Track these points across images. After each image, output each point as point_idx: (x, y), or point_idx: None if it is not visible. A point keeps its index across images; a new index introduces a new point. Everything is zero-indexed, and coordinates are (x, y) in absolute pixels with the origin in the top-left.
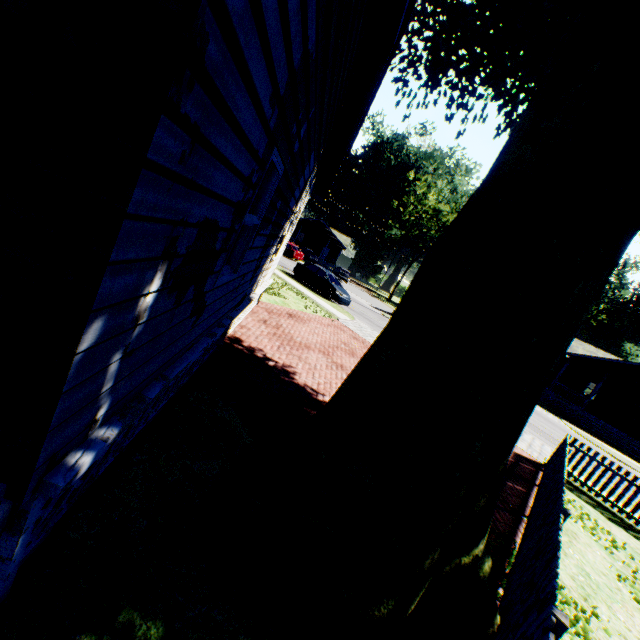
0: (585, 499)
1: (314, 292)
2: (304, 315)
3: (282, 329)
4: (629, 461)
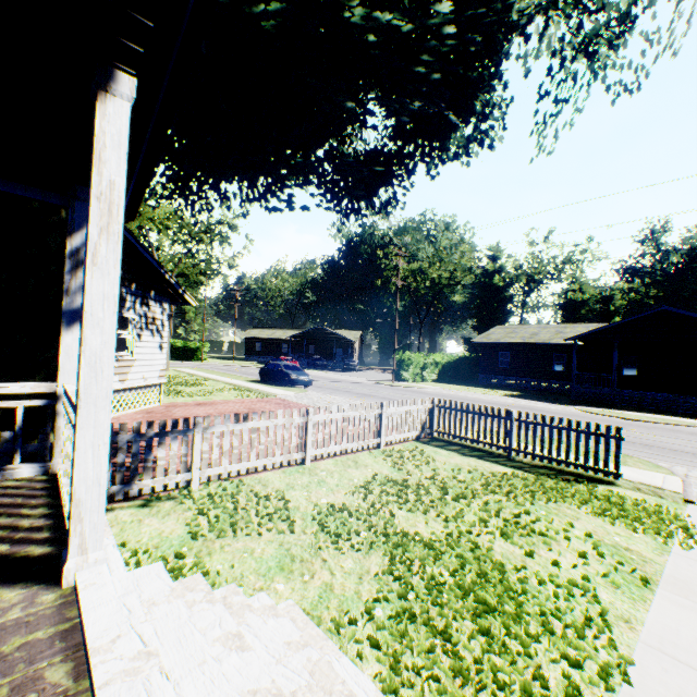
0: (453, 448)
1: (274, 385)
2: (223, 401)
3: (167, 413)
4: (654, 417)
